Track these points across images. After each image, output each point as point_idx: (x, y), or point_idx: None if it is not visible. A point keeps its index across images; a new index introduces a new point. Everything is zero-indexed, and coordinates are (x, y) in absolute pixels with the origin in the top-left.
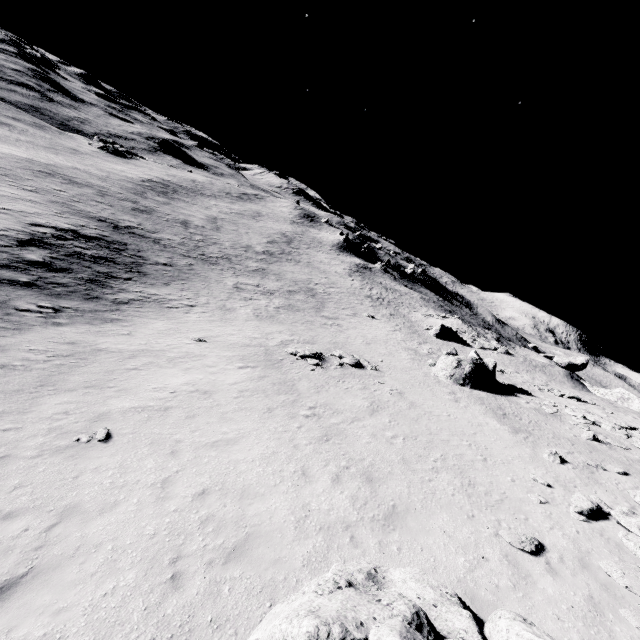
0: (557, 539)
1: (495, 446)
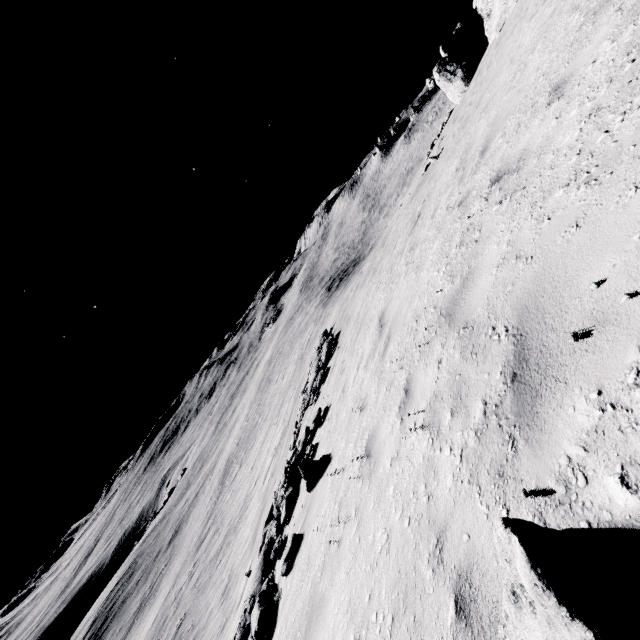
0: None
1: None
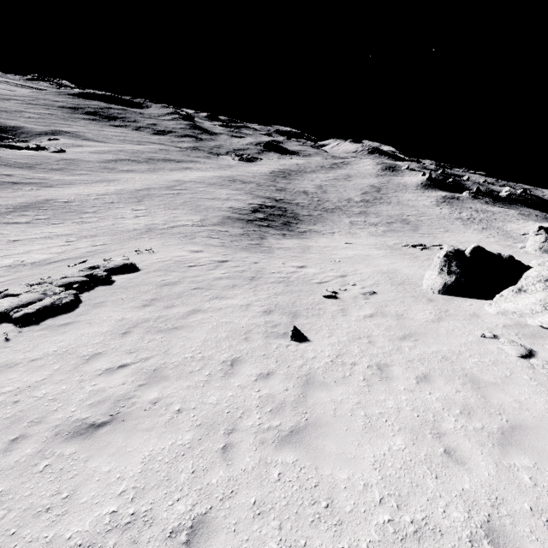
0: None
1: None
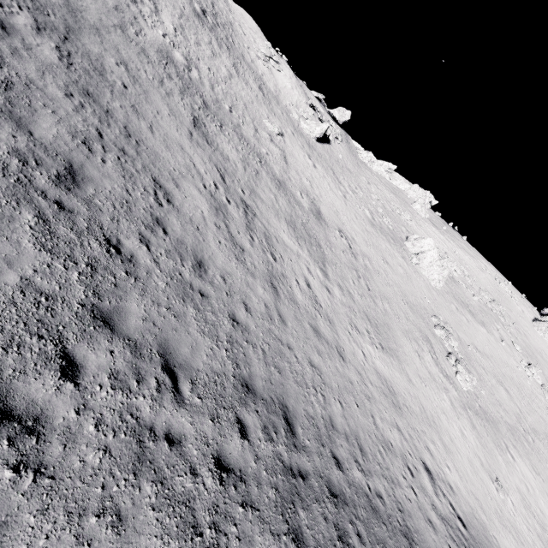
0: (542, 398)
1: (504, 356)
